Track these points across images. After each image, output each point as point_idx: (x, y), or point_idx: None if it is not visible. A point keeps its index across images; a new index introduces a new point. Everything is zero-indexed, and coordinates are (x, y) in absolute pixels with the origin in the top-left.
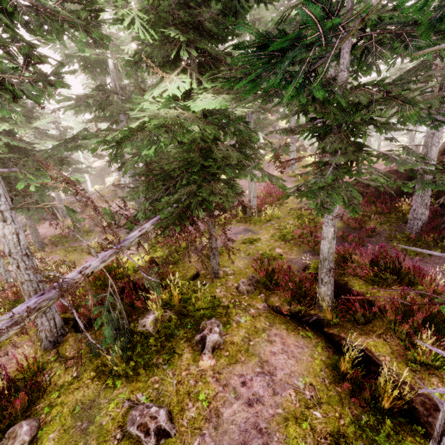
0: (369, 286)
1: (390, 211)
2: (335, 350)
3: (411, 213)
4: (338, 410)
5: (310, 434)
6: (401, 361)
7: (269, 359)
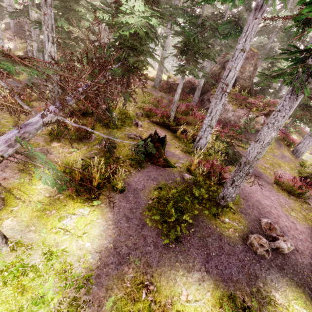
0: (183, 116)
1: (185, 100)
2: (173, 133)
3: (193, 99)
4: (178, 141)
5: (174, 142)
6: (192, 130)
7: (158, 131)
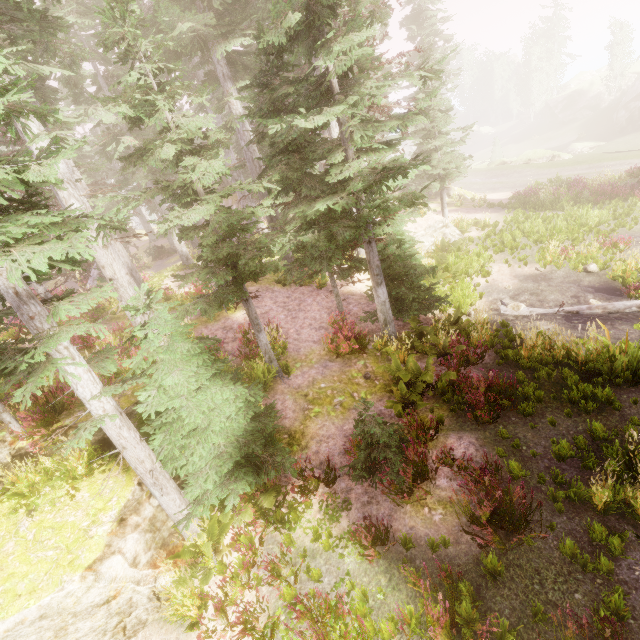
0: None
1: None
2: None
3: None
4: None
5: None
6: None
7: None
